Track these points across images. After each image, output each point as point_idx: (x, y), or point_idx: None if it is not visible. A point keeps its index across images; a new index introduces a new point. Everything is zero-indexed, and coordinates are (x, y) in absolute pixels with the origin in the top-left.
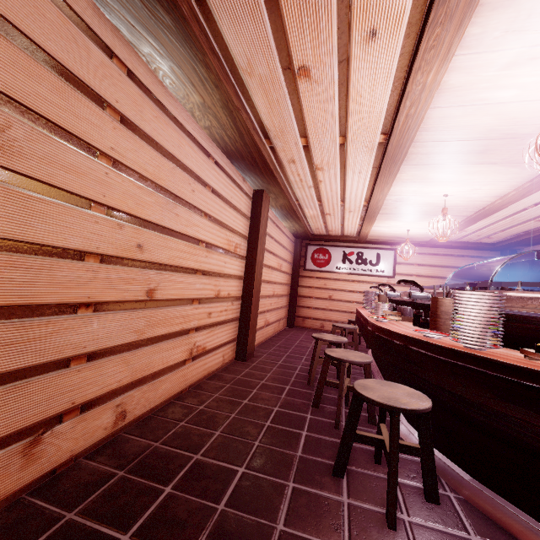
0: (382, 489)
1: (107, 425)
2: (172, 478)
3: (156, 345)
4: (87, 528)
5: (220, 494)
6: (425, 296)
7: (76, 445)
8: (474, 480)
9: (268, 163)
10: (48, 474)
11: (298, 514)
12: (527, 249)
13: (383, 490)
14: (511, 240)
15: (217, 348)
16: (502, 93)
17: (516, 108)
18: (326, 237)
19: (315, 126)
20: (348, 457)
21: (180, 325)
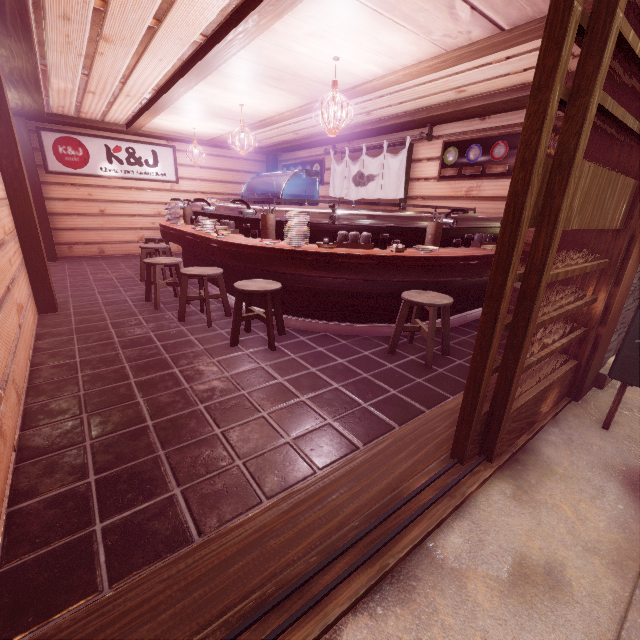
0: (260, 341)
1: (16, 402)
2: (134, 396)
3: (3, 311)
4: (115, 436)
5: (179, 383)
6: (252, 213)
7: (13, 422)
8: (296, 318)
9: (28, 12)
10: (14, 449)
11: (231, 367)
12: (285, 155)
13: (260, 341)
14: (276, 146)
15: (27, 303)
16: (301, 48)
17: (306, 60)
18: (74, 121)
19: None
20: (239, 333)
21: (3, 282)
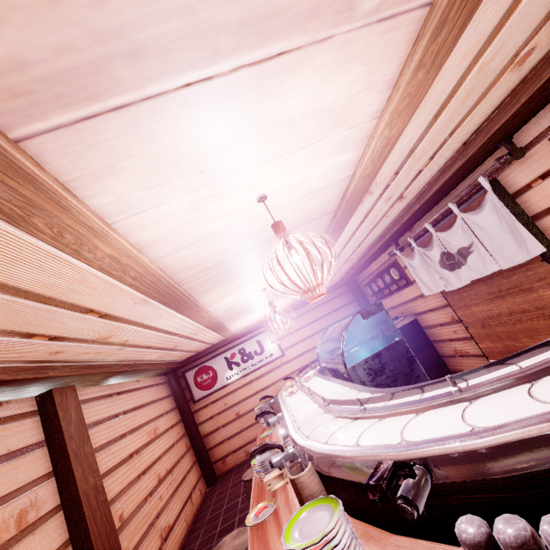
0: None
1: None
2: None
3: None
4: None
5: None
6: (289, 455)
7: None
8: None
9: (11, 379)
10: None
11: None
12: (360, 276)
13: None
14: (346, 276)
15: None
16: (216, 224)
17: (245, 226)
18: (197, 356)
19: (32, 325)
20: None
21: None
